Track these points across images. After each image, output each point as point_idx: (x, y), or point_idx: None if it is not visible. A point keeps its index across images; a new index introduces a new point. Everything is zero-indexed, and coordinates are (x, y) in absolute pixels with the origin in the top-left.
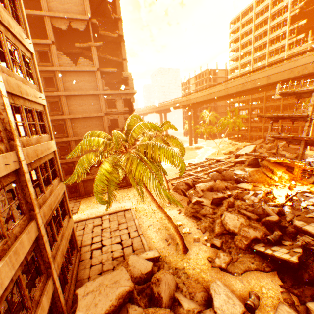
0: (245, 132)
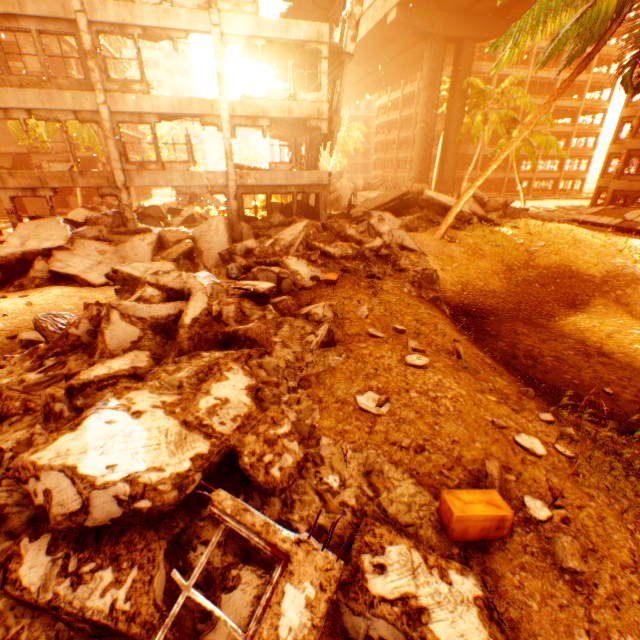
0: (391, 172)
